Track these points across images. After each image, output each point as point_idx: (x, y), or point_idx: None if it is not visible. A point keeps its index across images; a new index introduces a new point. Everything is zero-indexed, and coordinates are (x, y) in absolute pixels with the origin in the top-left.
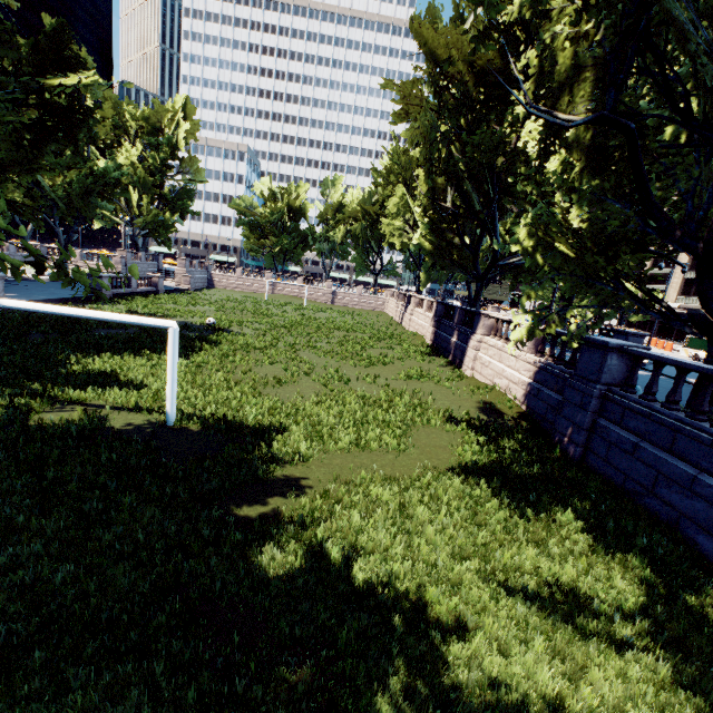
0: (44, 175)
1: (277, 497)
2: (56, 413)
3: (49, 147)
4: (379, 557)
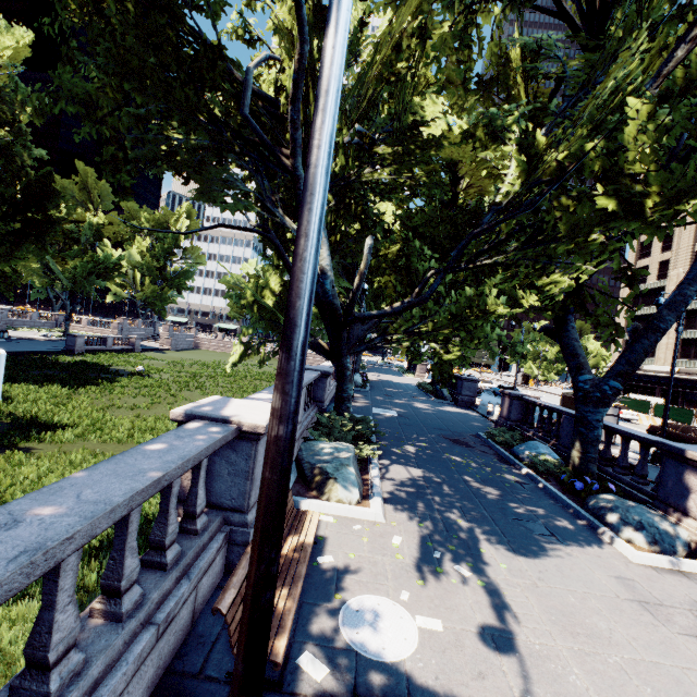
0: (57, 263)
1: (2, 453)
2: None
3: (24, 246)
4: (6, 475)
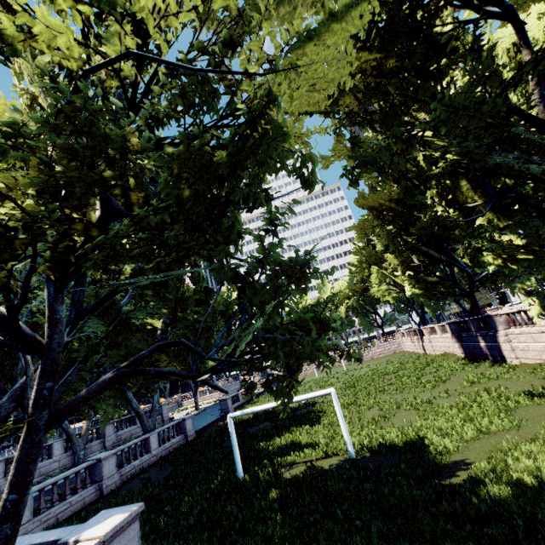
0: None
1: (462, 470)
2: (289, 471)
3: None
4: None
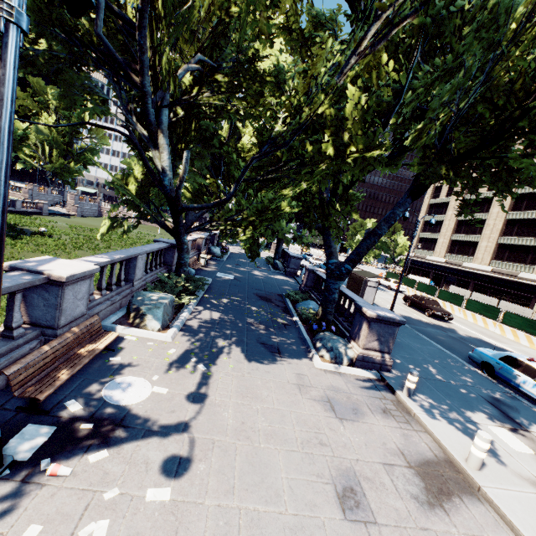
0: None
1: None
2: None
3: None
4: None
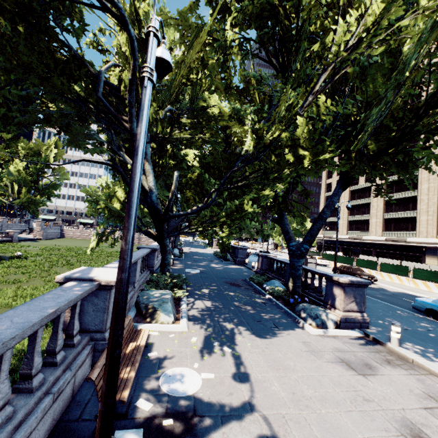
0: None
1: None
2: None
3: None
4: None
